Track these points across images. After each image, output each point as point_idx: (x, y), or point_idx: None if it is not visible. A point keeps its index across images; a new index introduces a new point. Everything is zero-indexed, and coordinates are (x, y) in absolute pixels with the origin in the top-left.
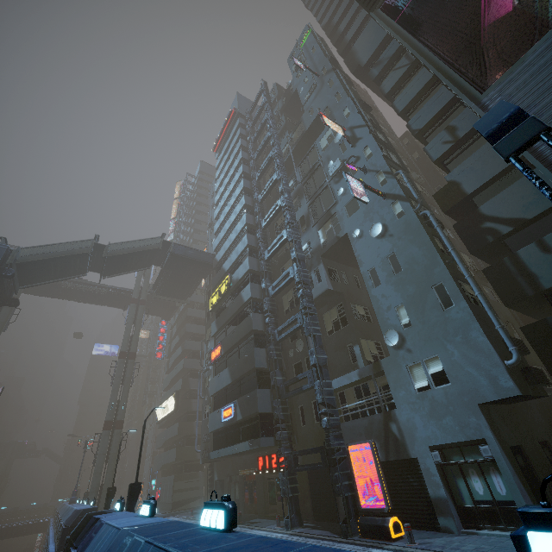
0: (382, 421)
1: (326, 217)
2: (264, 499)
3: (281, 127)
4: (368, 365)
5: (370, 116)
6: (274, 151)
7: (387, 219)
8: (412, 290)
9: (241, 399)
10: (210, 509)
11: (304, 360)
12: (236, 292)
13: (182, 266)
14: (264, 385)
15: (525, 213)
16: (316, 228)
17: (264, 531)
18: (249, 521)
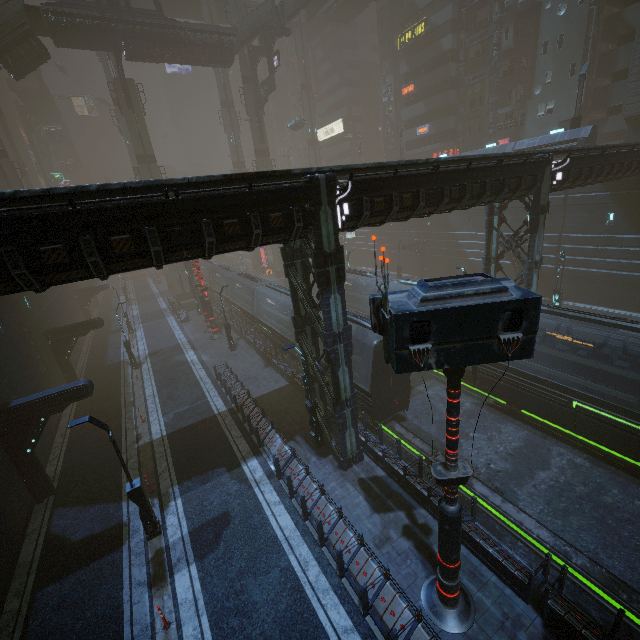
0: (515, 130)
1: None
2: None
3: None
4: (519, 104)
5: None
6: None
7: (572, 3)
8: (560, 63)
9: (435, 122)
10: (489, 145)
11: (478, 98)
12: (433, 38)
13: None
14: (451, 114)
15: (635, 24)
16: None
17: None
18: None
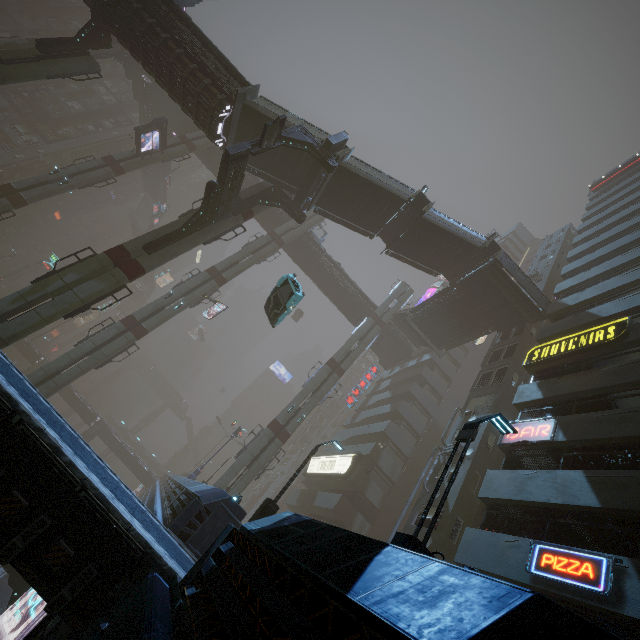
0: None
1: None
2: None
3: None
4: None
5: None
6: None
7: None
8: None
9: None
10: None
11: None
12: None
13: (485, 294)
14: None
15: None
16: None
17: None
18: None
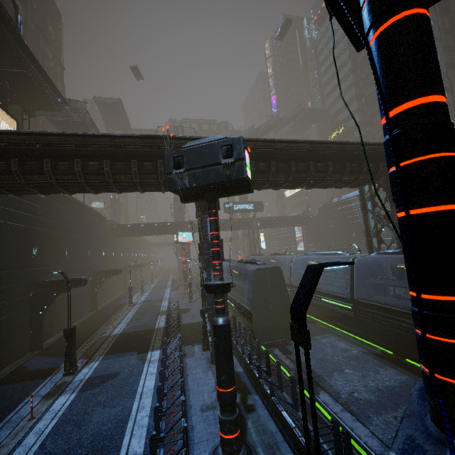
0: None
1: None
2: None
3: None
4: None
5: (447, 17)
6: None
7: None
8: None
9: None
10: None
11: None
12: (349, 133)
13: (307, 119)
14: None
15: None
16: None
17: None
18: None
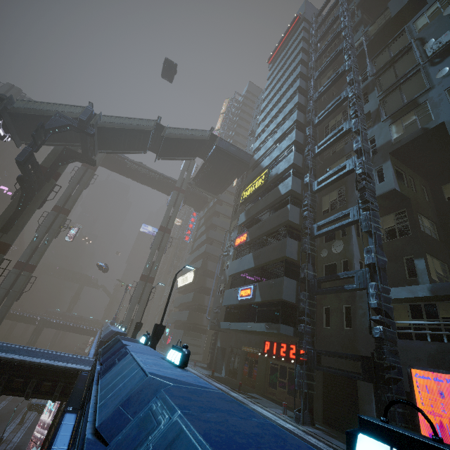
0: None
1: (408, 108)
2: (264, 379)
3: (354, 23)
4: None
5: None
6: (345, 43)
7: None
8: None
9: (262, 283)
10: None
11: (340, 261)
12: (272, 186)
13: (222, 162)
14: (290, 276)
15: None
16: (387, 122)
17: (269, 413)
18: (248, 393)
